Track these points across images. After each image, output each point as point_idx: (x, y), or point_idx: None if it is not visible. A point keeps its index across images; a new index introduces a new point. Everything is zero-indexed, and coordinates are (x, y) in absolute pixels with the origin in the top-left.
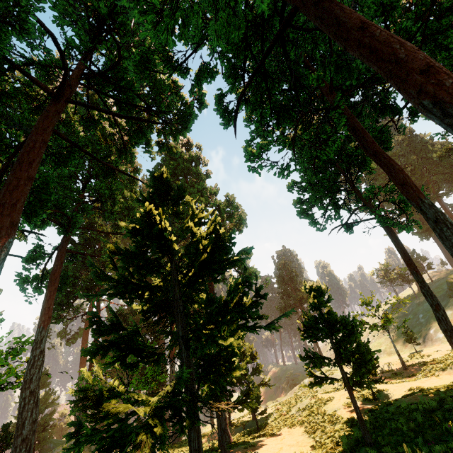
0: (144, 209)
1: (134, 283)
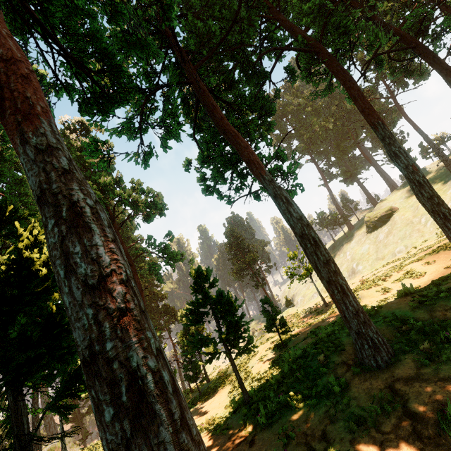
0: None
1: None
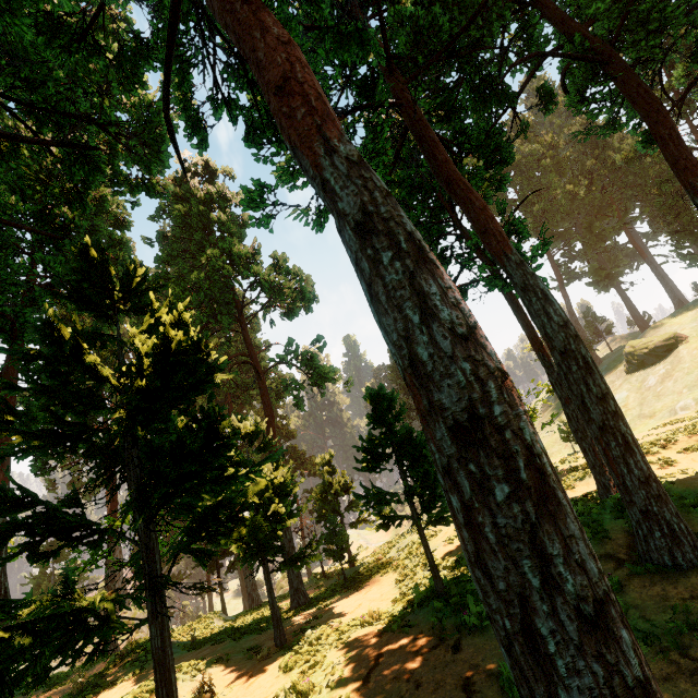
0: (40, 317)
1: (52, 432)
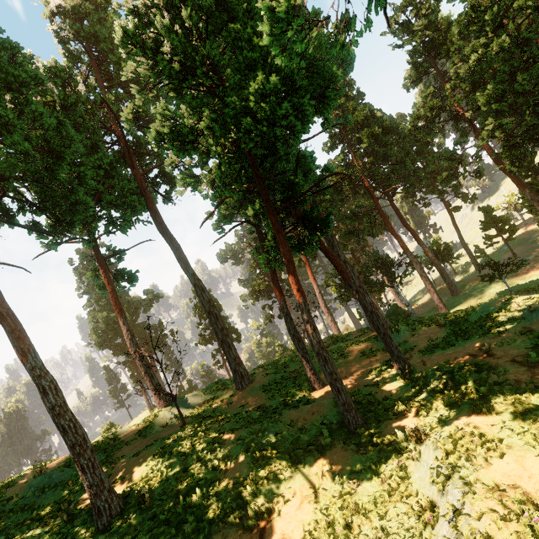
0: None
1: None
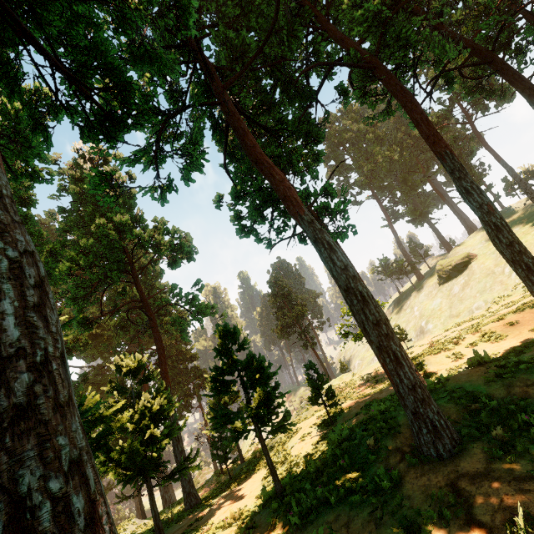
0: None
1: None
